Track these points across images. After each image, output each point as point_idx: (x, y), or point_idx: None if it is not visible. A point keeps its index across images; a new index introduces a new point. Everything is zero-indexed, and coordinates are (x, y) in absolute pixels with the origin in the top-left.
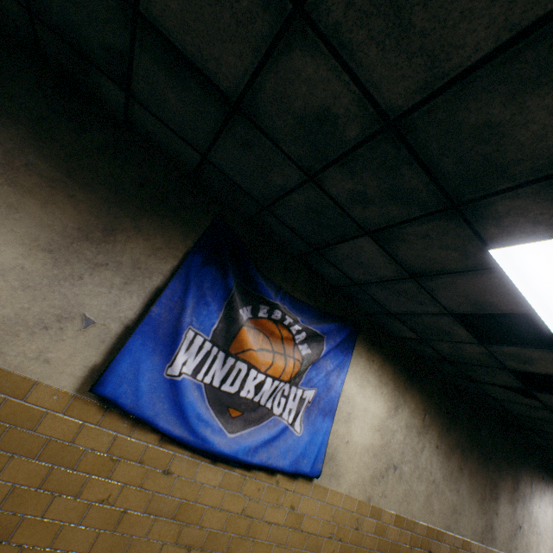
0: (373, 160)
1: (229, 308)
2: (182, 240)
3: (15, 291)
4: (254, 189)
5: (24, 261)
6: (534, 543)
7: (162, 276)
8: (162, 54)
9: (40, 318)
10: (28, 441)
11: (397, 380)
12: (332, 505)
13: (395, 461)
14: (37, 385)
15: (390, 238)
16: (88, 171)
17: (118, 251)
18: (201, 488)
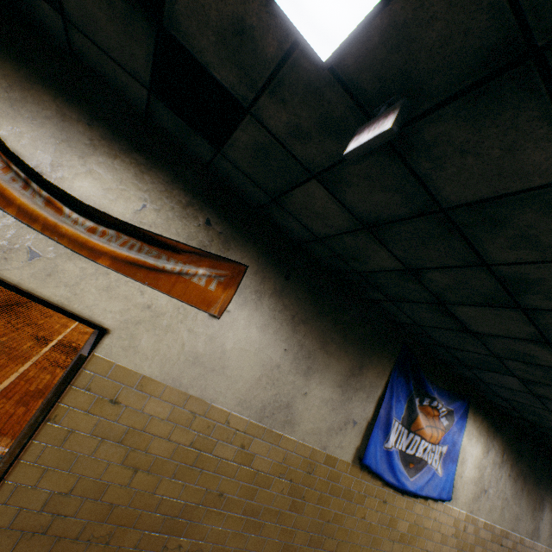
0: (548, 370)
1: (410, 402)
2: (388, 363)
3: (330, 412)
4: (443, 341)
5: (332, 394)
6: None
7: (380, 389)
8: (440, 310)
9: (338, 424)
10: (337, 489)
11: (489, 431)
12: (453, 516)
13: (485, 487)
14: (339, 460)
15: (532, 383)
16: (352, 334)
17: (364, 379)
18: (397, 509)
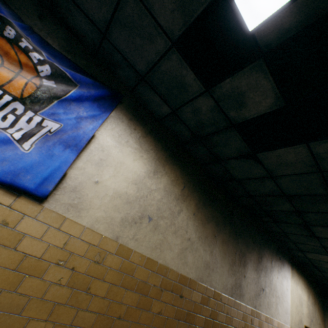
0: None
1: None
2: None
3: None
4: None
5: None
6: (274, 303)
7: None
8: None
9: None
10: None
11: (159, 153)
12: (67, 234)
13: (150, 214)
14: None
15: None
16: None
17: None
18: None
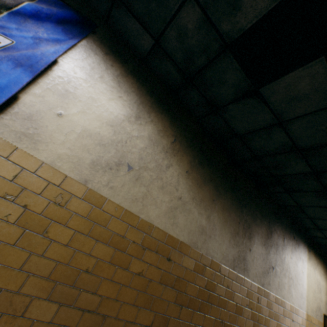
0: None
1: None
2: None
3: None
4: None
5: None
6: (286, 285)
7: None
8: None
9: None
10: None
11: (143, 97)
12: (18, 166)
13: (130, 162)
14: None
15: None
16: None
17: None
18: None
